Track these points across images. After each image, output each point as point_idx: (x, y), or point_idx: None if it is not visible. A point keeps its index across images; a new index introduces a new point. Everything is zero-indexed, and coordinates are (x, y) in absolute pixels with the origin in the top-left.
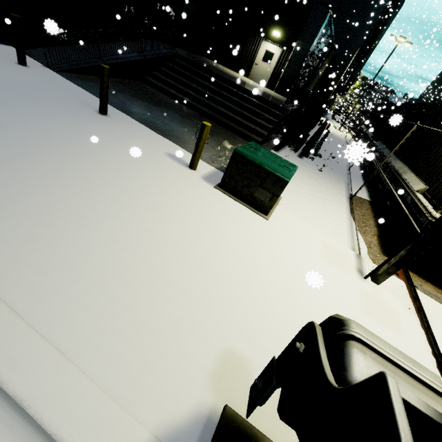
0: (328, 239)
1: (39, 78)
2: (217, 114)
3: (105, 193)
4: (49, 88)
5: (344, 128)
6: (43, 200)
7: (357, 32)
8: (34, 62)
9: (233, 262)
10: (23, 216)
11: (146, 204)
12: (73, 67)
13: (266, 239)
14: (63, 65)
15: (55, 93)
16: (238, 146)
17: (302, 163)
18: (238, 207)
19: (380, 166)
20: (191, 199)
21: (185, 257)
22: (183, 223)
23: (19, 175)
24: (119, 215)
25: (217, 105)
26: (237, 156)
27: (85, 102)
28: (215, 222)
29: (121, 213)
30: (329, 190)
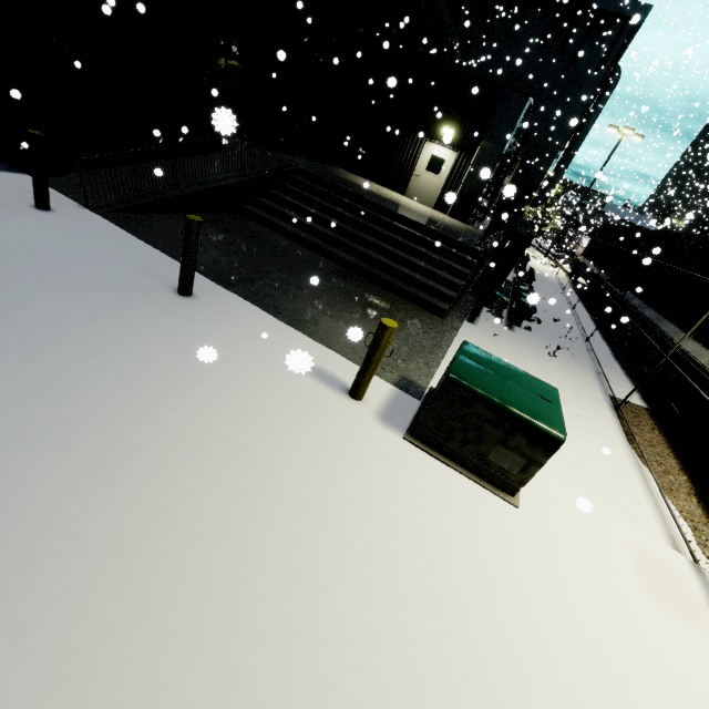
0: (631, 532)
1: (70, 232)
2: (370, 264)
3: (203, 513)
4: (88, 252)
5: (548, 258)
6: (65, 575)
7: (558, 122)
8: (64, 200)
9: (497, 673)
10: (14, 654)
11: (289, 522)
12: (130, 203)
13: (532, 569)
14: (113, 202)
15: (99, 261)
16: (414, 323)
17: (516, 340)
18: (458, 484)
19: (668, 354)
20: (371, 483)
21: (399, 692)
22: (370, 564)
23: (15, 499)
24: (237, 579)
25: (367, 249)
26: (453, 386)
27: (153, 272)
28: (430, 543)
29: (243, 570)
30: (577, 395)
